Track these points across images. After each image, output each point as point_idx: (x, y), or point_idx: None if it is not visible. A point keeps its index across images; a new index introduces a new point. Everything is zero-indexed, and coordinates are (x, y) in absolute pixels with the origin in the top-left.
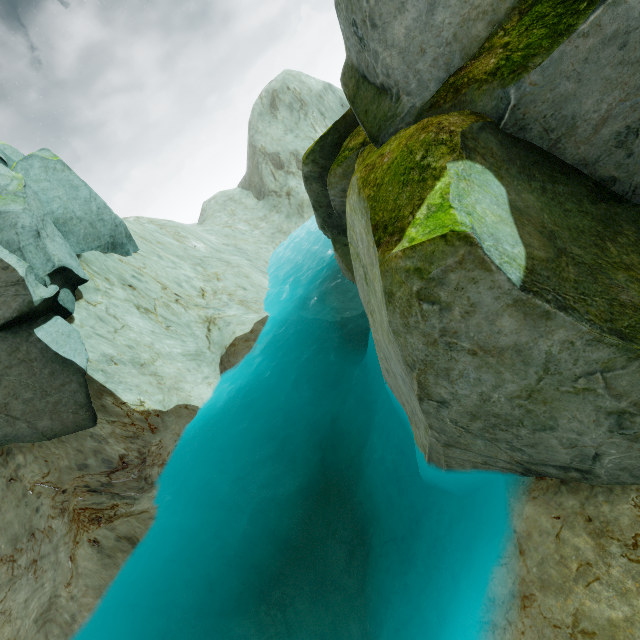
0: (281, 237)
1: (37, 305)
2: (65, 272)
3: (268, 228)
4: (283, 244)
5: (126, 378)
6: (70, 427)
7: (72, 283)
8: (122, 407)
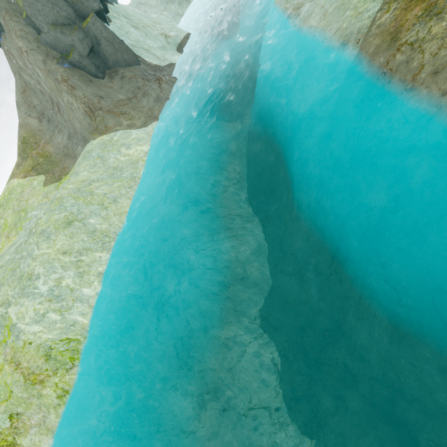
0: (179, 17)
1: (102, 9)
2: (101, 2)
3: (170, 14)
4: (182, 21)
5: (143, 53)
6: (133, 62)
7: (105, 10)
8: (146, 62)
